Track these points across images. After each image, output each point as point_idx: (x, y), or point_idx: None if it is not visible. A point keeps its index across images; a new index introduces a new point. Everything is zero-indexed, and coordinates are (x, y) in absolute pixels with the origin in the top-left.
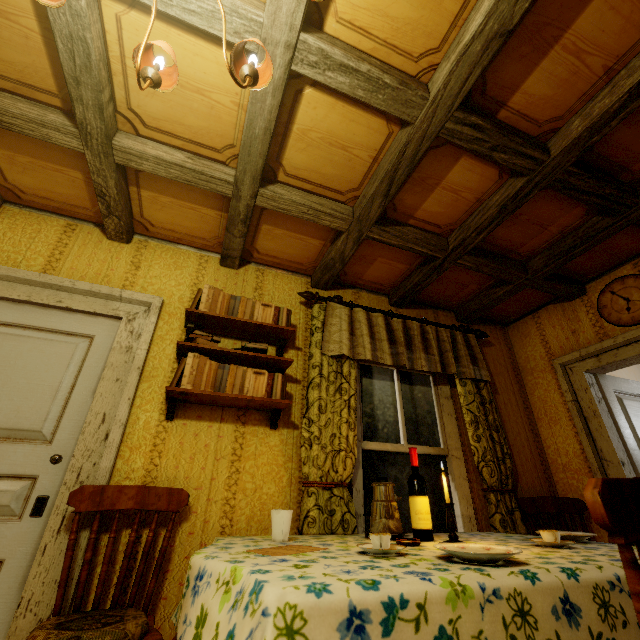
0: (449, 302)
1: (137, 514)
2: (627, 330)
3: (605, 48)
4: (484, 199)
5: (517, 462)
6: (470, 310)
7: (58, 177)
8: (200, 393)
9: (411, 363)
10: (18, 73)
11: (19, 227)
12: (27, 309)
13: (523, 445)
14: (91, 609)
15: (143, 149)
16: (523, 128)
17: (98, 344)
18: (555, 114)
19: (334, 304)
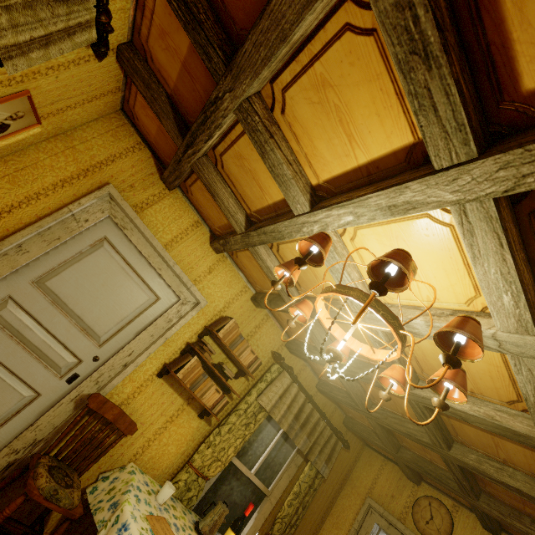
0: (348, 411)
1: (110, 424)
2: (416, 531)
3: (511, 457)
4: (406, 417)
5: (298, 529)
6: (354, 427)
7: (215, 211)
8: (183, 385)
9: (295, 437)
10: (243, 194)
11: (174, 208)
12: (142, 260)
13: (310, 522)
14: (61, 460)
15: (266, 259)
16: (449, 428)
17: (158, 305)
18: (468, 442)
19: (286, 373)
